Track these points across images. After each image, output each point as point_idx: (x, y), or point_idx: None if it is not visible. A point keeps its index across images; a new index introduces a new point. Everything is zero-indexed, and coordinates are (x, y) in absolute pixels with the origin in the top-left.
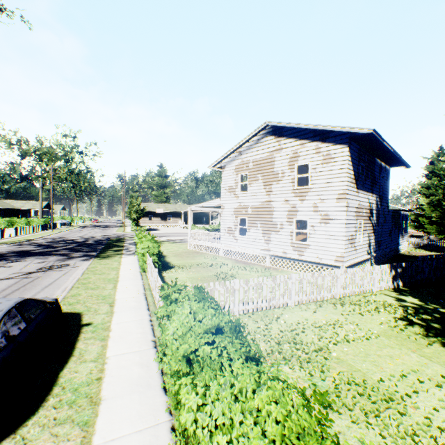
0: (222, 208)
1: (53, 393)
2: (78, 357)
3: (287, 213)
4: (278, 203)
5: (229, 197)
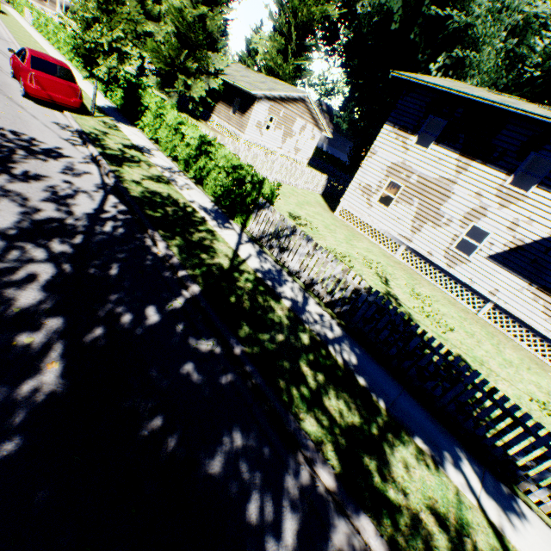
0: None
1: (9, 17)
2: (10, 16)
3: None
4: None
5: None
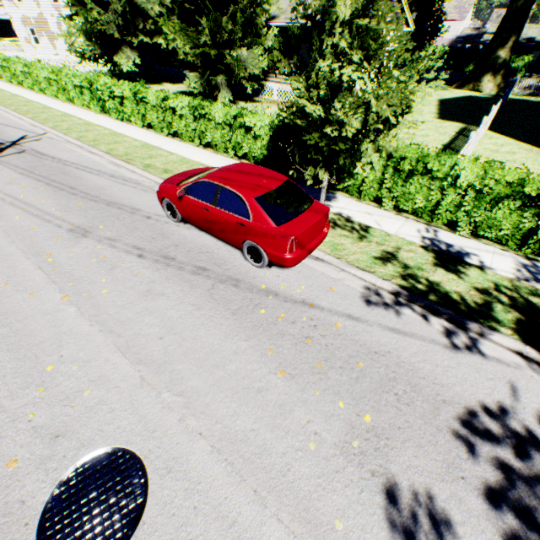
0: (11, 19)
1: None
2: None
3: (57, 25)
4: (49, 16)
5: (12, 8)
